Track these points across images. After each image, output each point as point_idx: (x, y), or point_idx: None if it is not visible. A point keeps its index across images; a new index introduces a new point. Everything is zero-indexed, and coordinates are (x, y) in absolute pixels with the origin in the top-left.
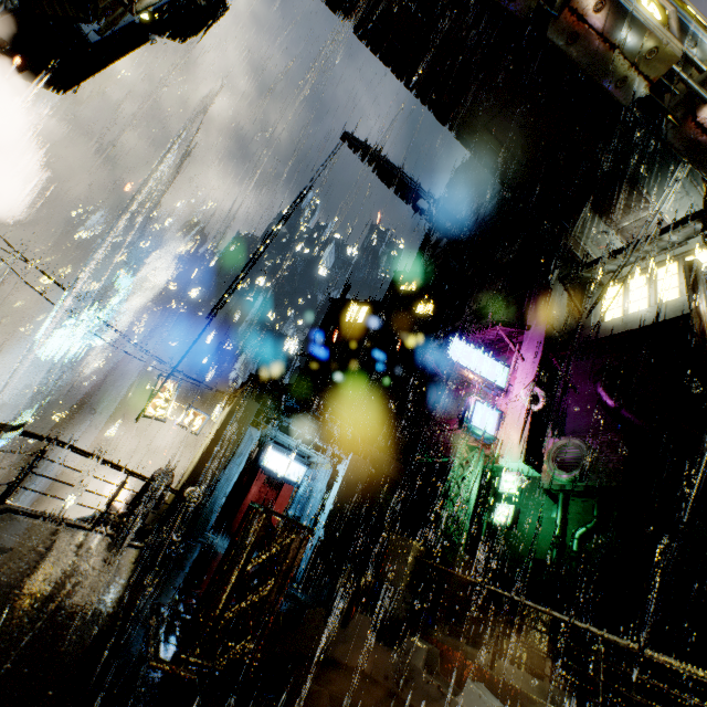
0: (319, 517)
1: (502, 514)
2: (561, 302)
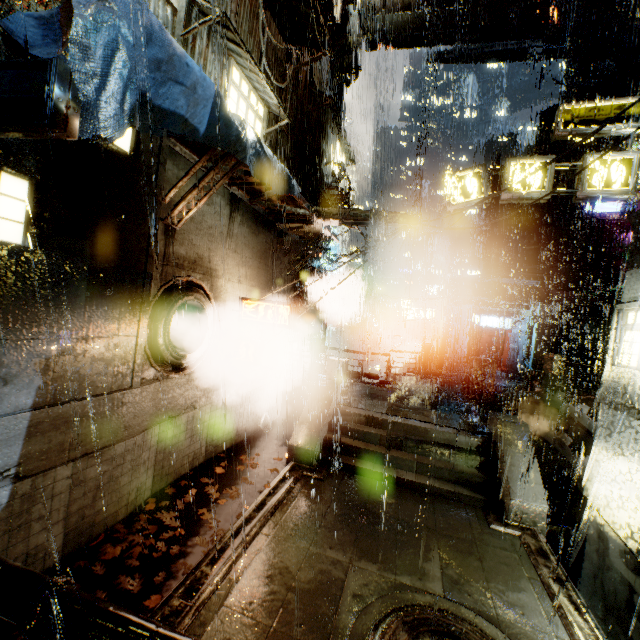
0: (530, 346)
1: None
2: None
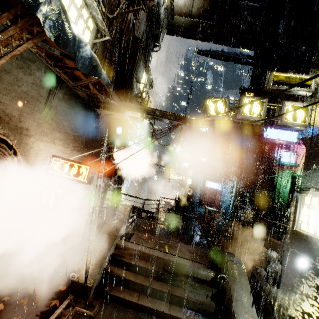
0: (230, 200)
1: None
2: None
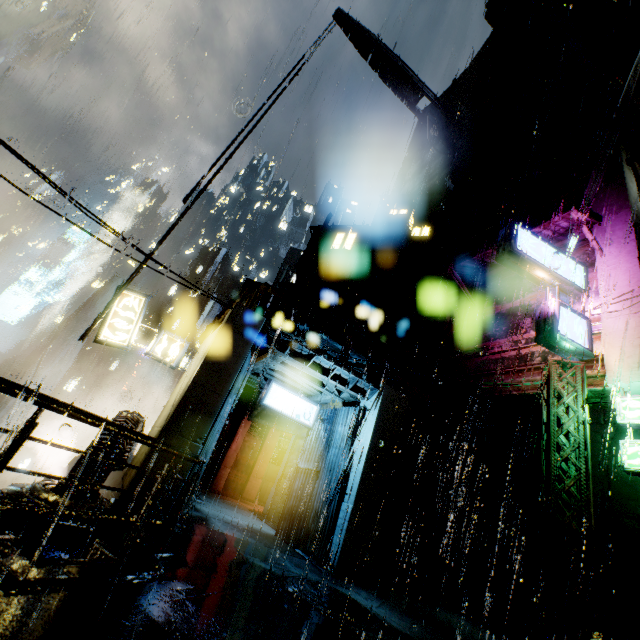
0: (349, 470)
1: (637, 455)
2: (633, 187)
